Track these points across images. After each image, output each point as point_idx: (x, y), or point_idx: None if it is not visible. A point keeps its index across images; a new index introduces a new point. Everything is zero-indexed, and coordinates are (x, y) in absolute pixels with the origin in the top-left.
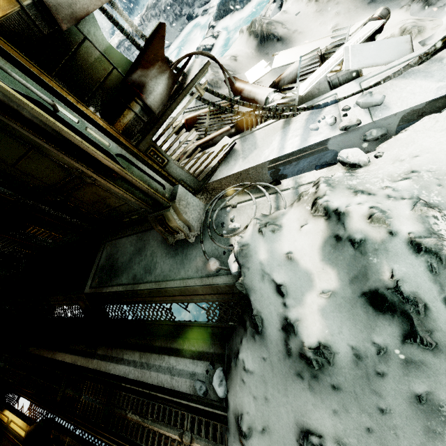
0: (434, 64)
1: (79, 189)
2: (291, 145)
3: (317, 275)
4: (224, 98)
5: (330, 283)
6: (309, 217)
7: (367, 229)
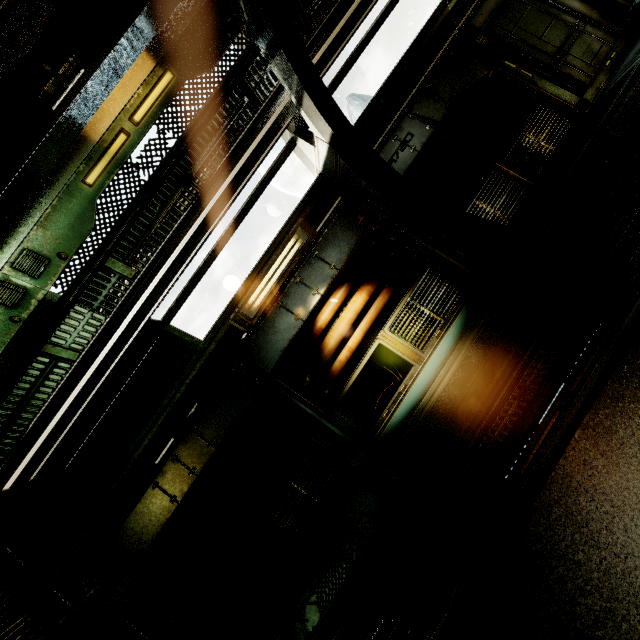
0: None
1: (574, 44)
2: None
3: None
4: None
5: None
6: None
7: None
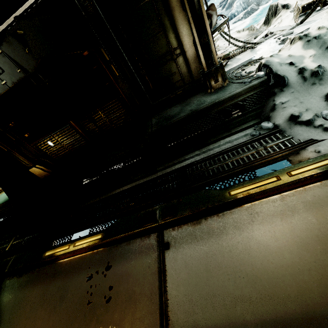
0: (305, 23)
1: (163, 66)
2: (260, 52)
3: (305, 54)
4: (229, 36)
5: (311, 53)
6: (291, 46)
7: (319, 32)
